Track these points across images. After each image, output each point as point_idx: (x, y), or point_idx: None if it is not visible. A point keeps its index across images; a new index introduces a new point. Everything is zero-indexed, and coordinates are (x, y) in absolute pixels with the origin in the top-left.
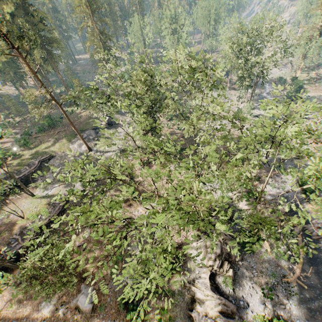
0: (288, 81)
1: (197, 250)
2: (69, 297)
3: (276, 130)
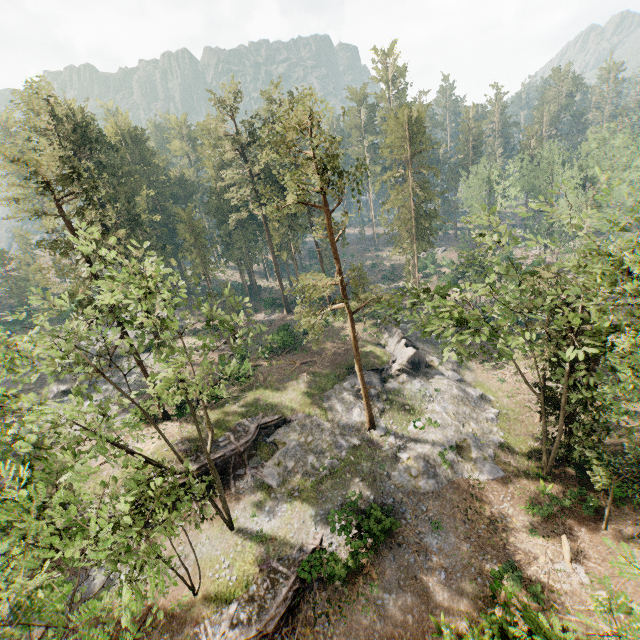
0: None
1: None
2: None
3: None
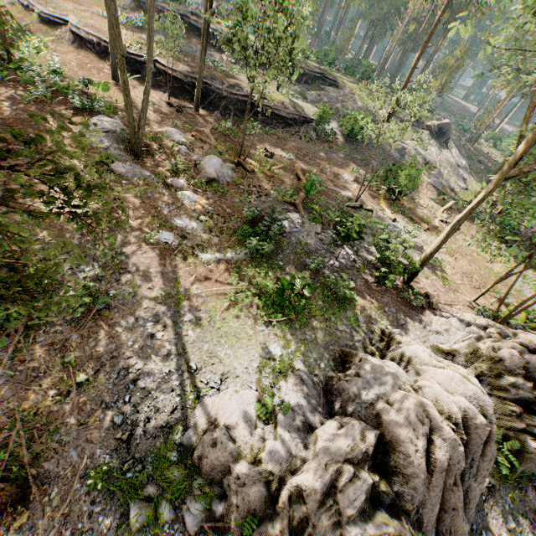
0: None
1: (467, 326)
2: (201, 154)
3: None
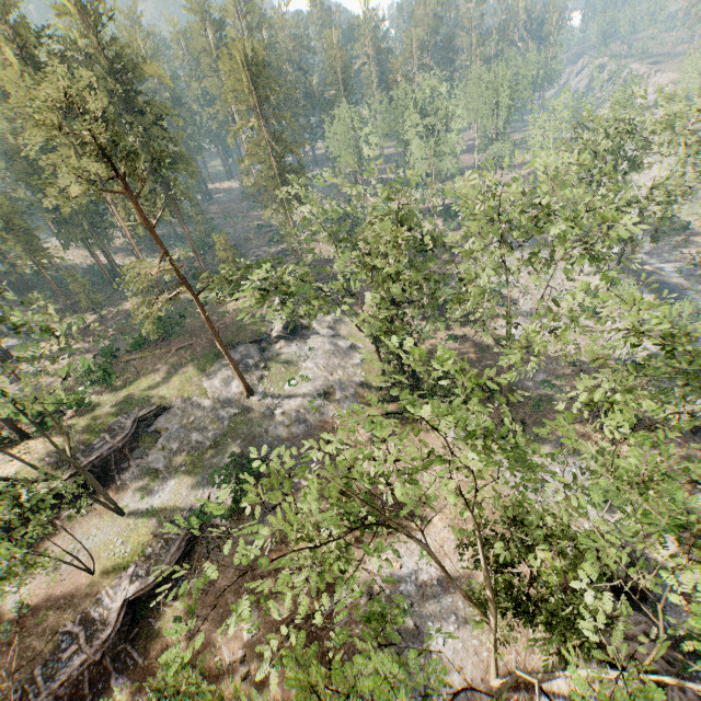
0: (690, 225)
1: None
2: None
3: (697, 341)
